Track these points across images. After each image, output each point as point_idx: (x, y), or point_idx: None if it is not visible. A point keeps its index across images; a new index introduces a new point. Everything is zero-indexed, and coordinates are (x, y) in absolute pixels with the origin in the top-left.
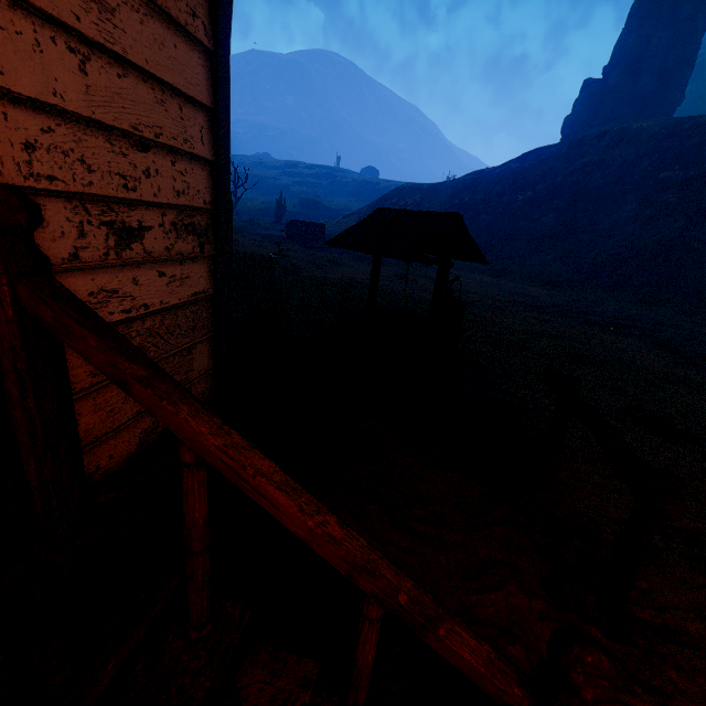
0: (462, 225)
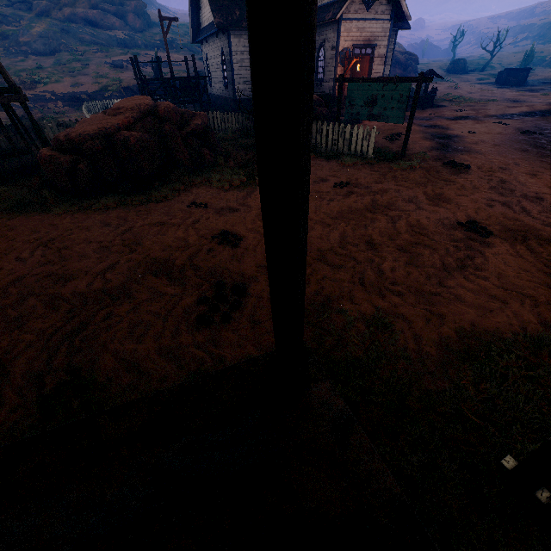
0: (433, 71)
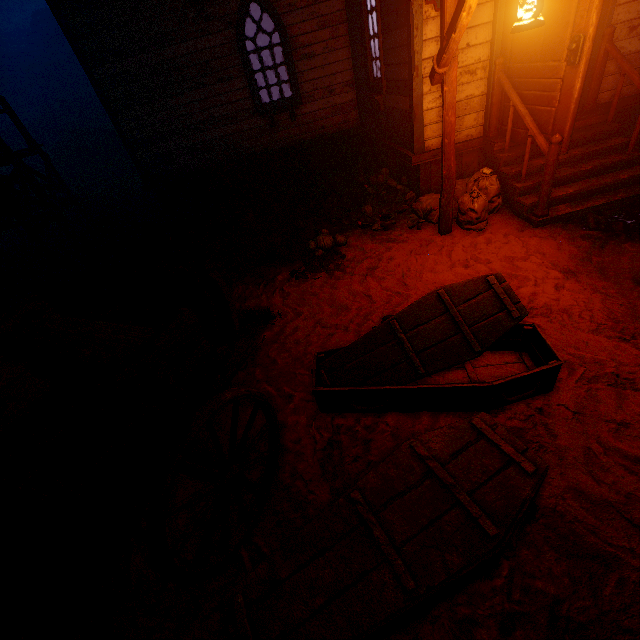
0: None
